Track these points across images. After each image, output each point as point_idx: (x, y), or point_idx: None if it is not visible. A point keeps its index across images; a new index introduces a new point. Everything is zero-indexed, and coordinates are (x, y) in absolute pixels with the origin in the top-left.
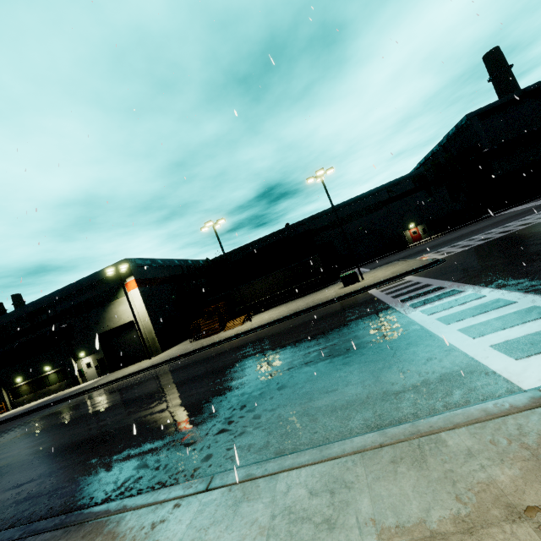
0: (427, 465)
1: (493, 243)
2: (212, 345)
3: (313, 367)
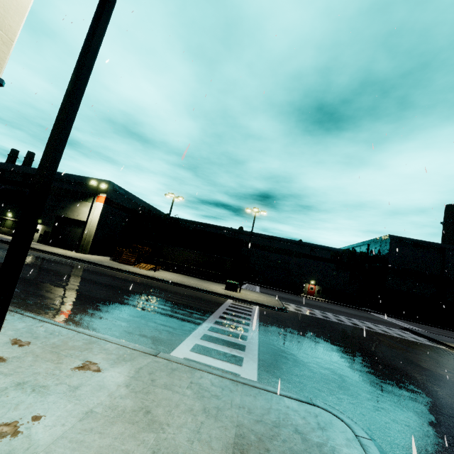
0: (89, 344)
1: (319, 320)
2: (116, 269)
3: (132, 308)
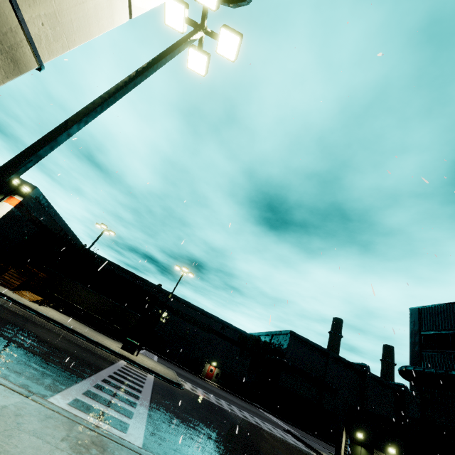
0: None
1: (213, 405)
2: None
3: (1, 338)
